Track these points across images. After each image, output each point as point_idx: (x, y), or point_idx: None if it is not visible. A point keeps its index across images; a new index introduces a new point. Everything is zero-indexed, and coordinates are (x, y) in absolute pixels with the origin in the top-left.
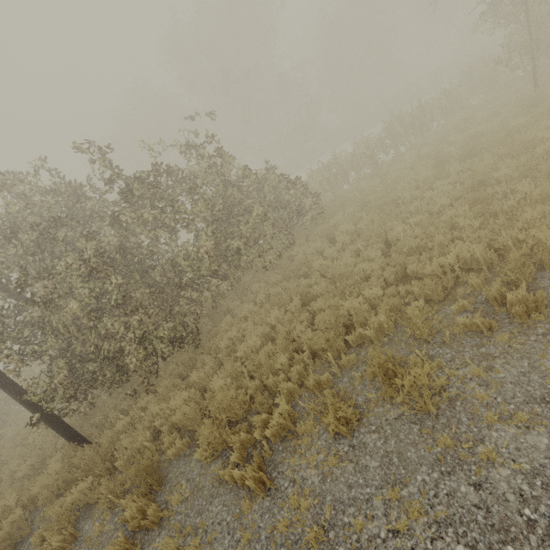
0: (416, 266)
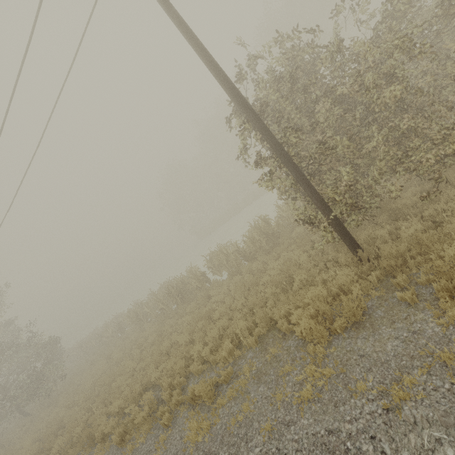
0: None
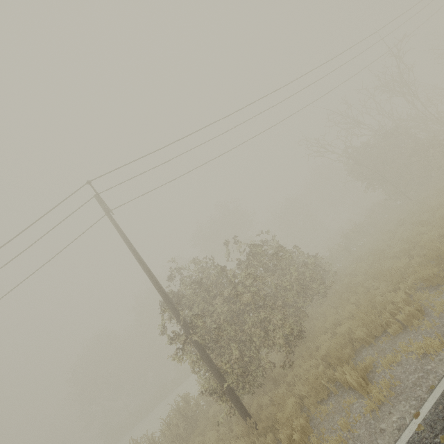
0: (416, 250)
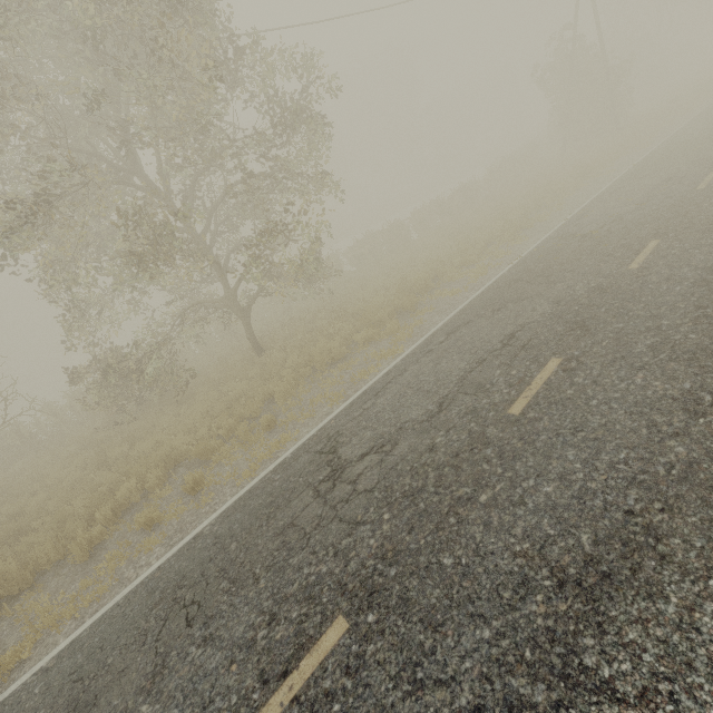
0: None
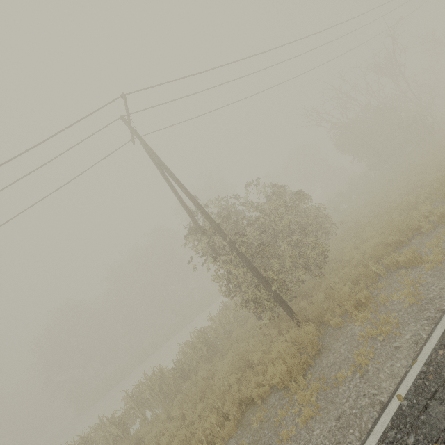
0: (418, 191)
